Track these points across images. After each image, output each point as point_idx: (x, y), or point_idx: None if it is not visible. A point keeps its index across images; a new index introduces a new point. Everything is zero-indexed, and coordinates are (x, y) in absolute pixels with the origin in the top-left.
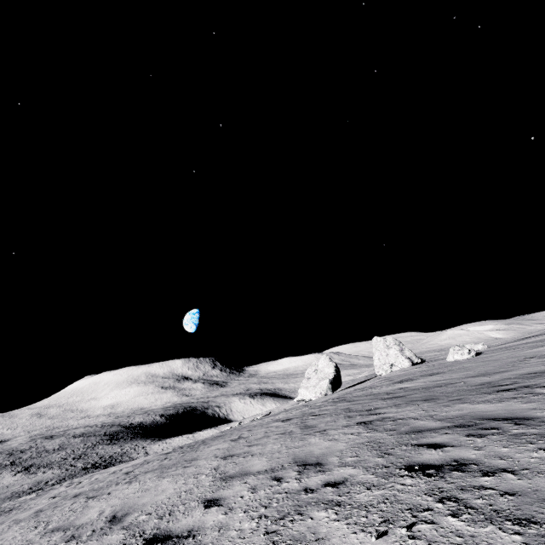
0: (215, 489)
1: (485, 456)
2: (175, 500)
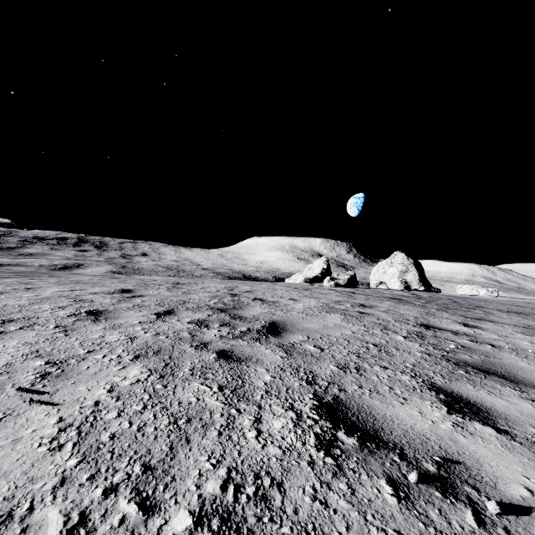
0: None
1: None
2: None
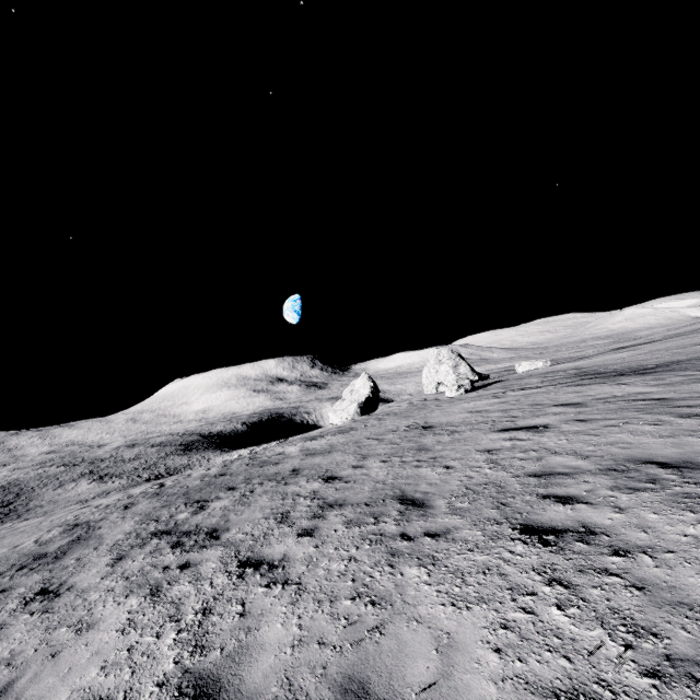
0: None
1: None
2: None
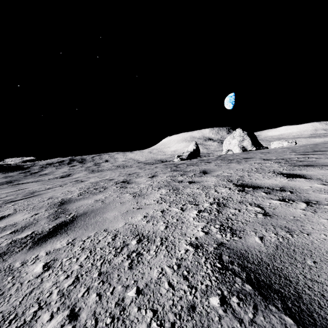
0: None
1: None
2: None
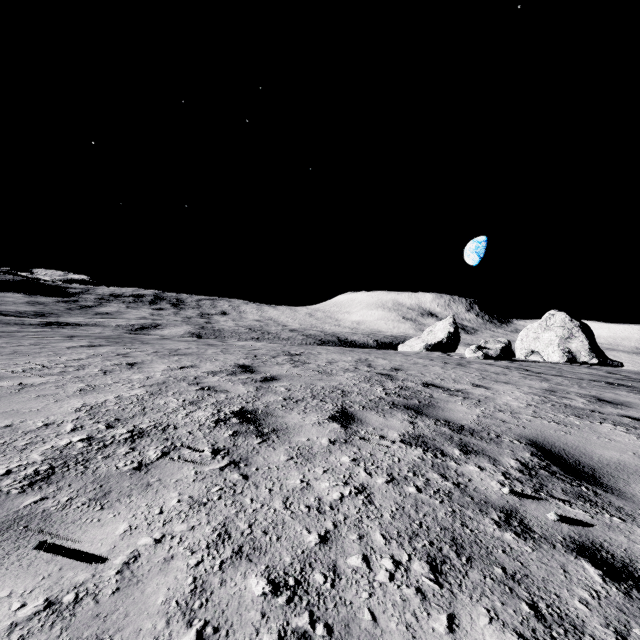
0: None
1: None
2: None
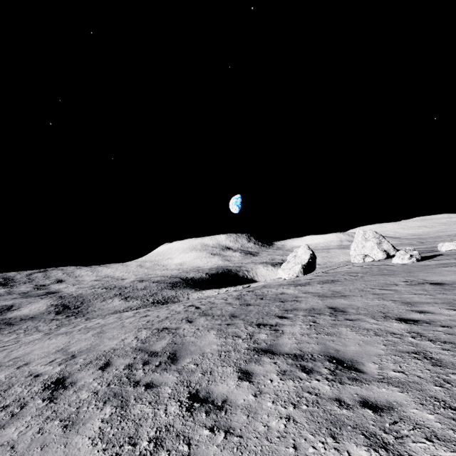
0: (43, 356)
1: (82, 385)
2: (31, 357)
